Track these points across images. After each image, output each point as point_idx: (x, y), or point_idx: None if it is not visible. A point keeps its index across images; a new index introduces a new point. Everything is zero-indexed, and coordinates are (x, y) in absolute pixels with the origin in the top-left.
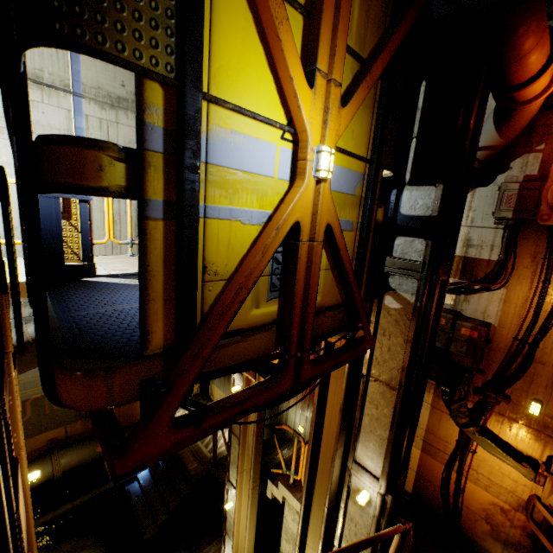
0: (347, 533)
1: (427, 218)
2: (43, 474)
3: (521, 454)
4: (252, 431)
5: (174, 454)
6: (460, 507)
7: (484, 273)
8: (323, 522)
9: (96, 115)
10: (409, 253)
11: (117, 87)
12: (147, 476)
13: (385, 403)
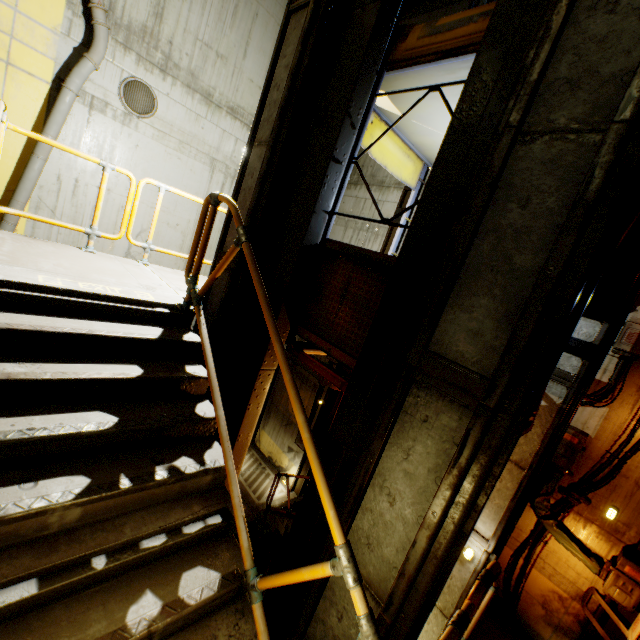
0: None
1: (587, 343)
2: None
3: (589, 550)
4: None
5: None
6: (521, 591)
7: (592, 390)
8: None
9: (244, 140)
10: (564, 365)
11: None
12: None
13: (510, 478)
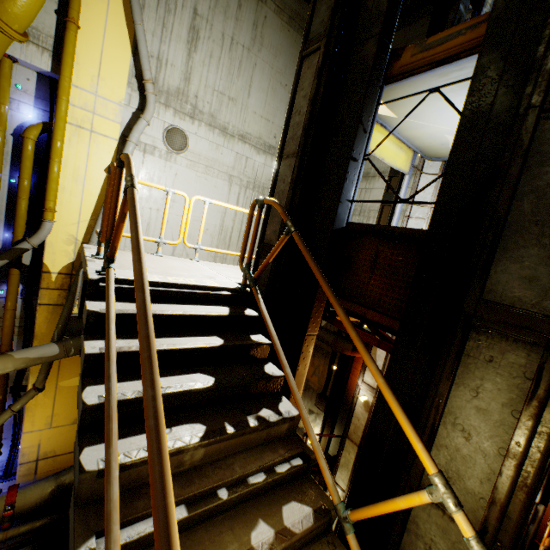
0: None
1: None
2: None
3: None
4: None
5: None
6: None
7: None
8: None
9: (253, 157)
10: None
11: (270, 138)
12: None
13: None
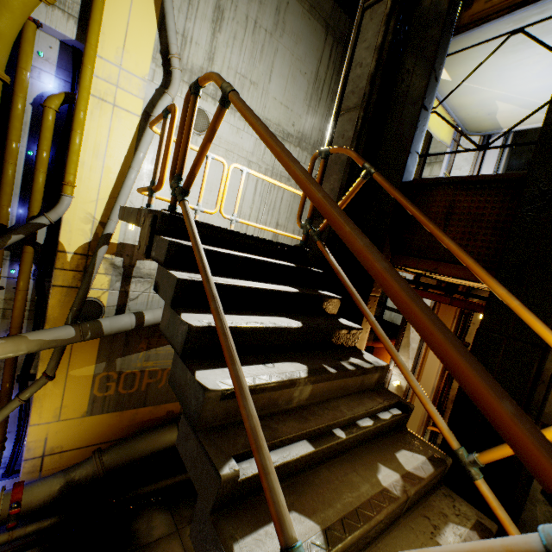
0: None
1: None
2: (171, 440)
3: None
4: (413, 423)
5: None
6: None
7: None
8: None
9: None
10: None
11: (289, 126)
12: None
13: None
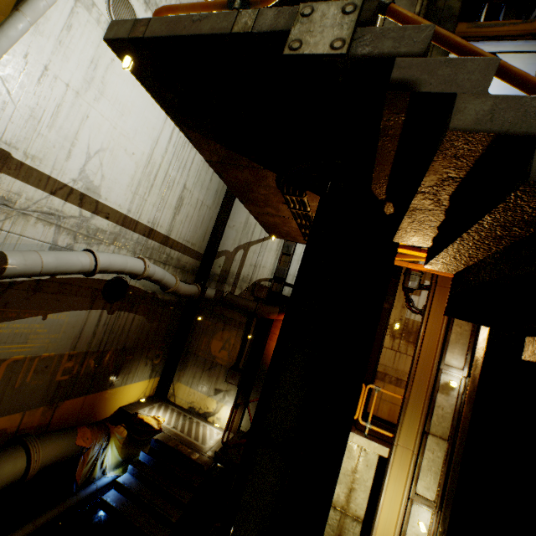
0: (435, 418)
1: None
2: (13, 472)
3: None
4: None
5: (167, 448)
6: None
7: None
8: (425, 411)
9: None
10: None
11: None
12: (131, 479)
13: (466, 323)
